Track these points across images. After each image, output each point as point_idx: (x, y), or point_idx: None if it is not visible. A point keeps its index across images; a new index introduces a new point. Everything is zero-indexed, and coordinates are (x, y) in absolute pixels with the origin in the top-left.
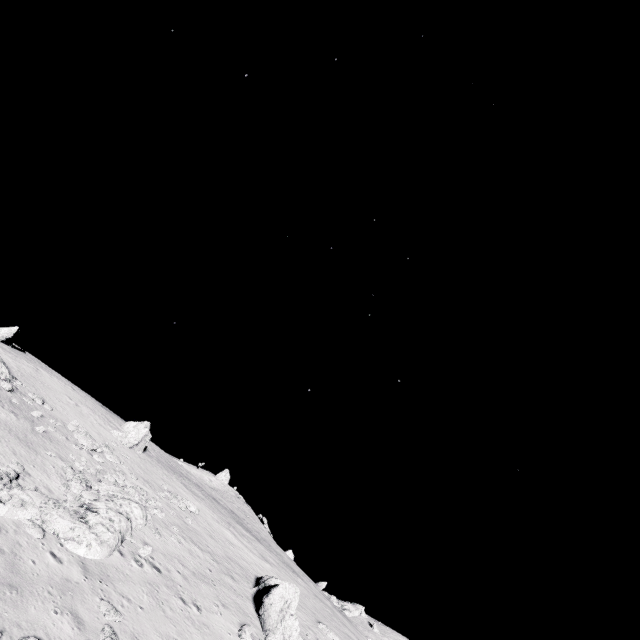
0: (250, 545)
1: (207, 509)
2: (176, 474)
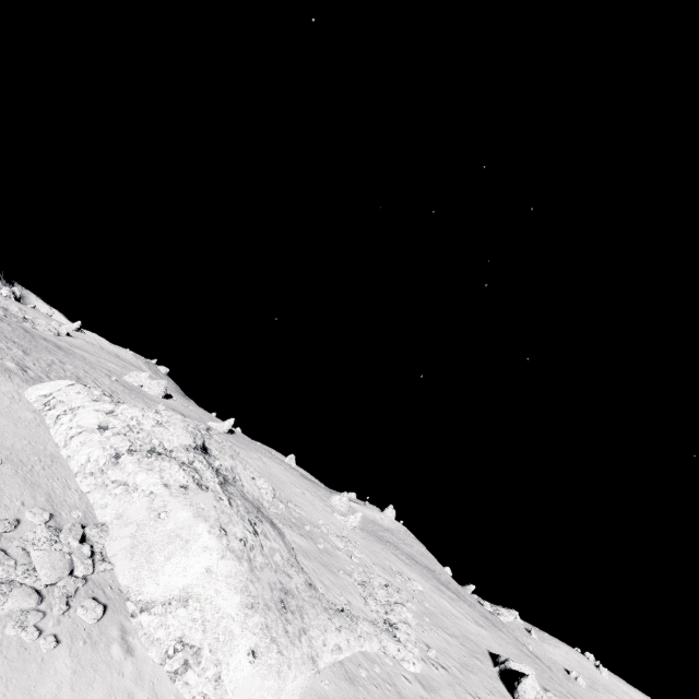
0: (462, 610)
1: (421, 579)
2: (383, 542)
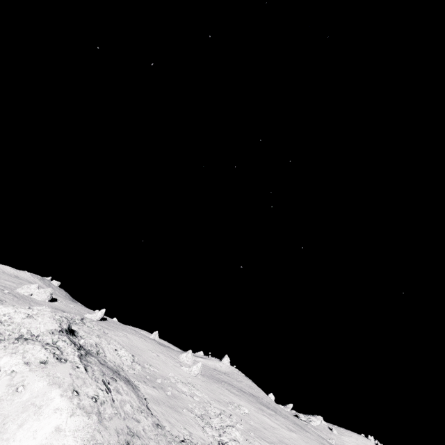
0: (278, 422)
1: (247, 404)
2: (219, 382)
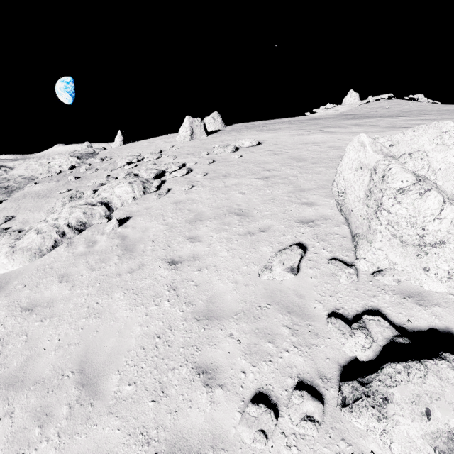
0: (363, 128)
1: (286, 133)
2: (253, 129)
